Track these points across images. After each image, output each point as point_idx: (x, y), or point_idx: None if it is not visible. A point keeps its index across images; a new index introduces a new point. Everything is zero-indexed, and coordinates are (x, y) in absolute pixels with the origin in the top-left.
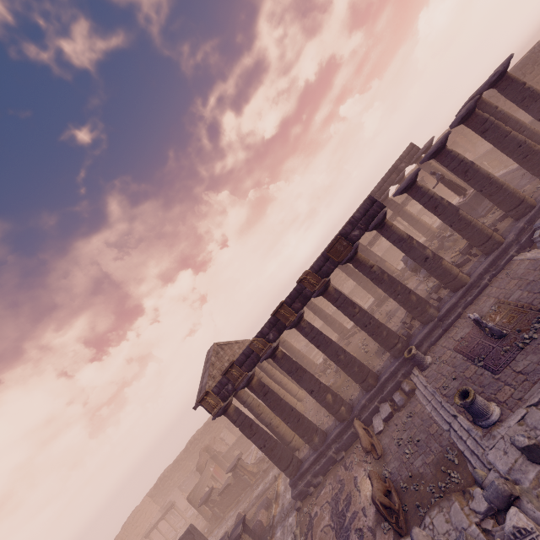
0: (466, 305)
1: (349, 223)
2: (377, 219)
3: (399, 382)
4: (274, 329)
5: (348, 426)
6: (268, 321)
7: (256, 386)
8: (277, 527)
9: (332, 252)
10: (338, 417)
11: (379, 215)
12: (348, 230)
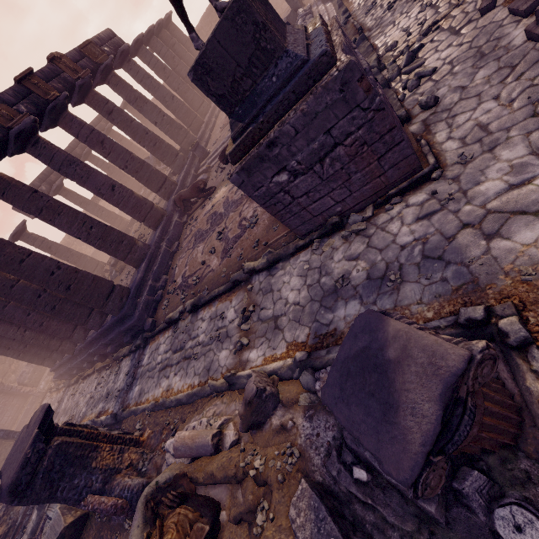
0: (211, 131)
1: (97, 38)
2: (124, 46)
3: (195, 176)
4: (26, 101)
5: (169, 222)
6: (11, 89)
7: (11, 178)
8: (127, 400)
9: (87, 51)
10: (155, 213)
11: (124, 44)
12: (98, 43)
